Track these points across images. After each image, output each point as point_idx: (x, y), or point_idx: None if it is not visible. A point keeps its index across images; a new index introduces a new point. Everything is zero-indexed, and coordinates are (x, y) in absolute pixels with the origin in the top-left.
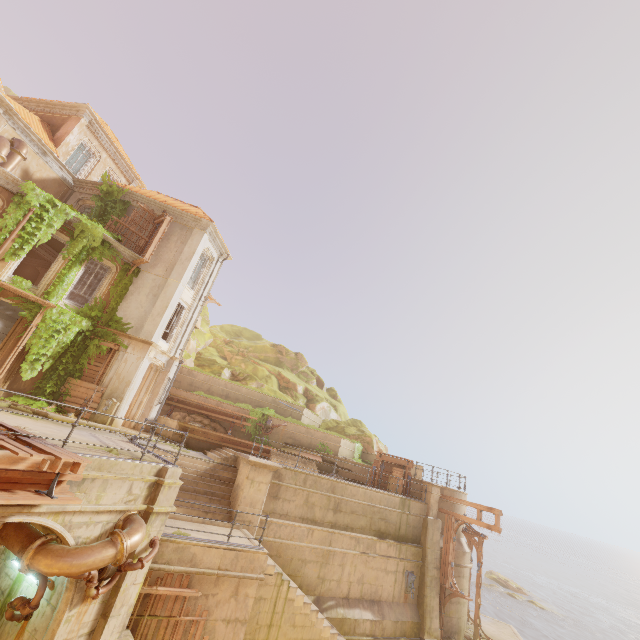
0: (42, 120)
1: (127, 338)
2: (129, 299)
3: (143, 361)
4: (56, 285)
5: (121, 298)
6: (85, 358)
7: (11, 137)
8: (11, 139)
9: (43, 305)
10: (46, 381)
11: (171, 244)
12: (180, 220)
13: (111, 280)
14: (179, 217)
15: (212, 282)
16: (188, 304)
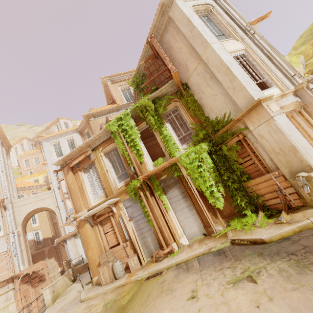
0: (109, 104)
1: (237, 123)
2: (204, 104)
3: (275, 121)
4: (167, 146)
5: (200, 110)
6: (234, 163)
7: (105, 121)
8: (106, 121)
9: (175, 162)
10: (234, 198)
11: (175, 47)
12: (160, 31)
13: (183, 110)
14: (158, 32)
15: (234, 13)
16: (242, 49)
